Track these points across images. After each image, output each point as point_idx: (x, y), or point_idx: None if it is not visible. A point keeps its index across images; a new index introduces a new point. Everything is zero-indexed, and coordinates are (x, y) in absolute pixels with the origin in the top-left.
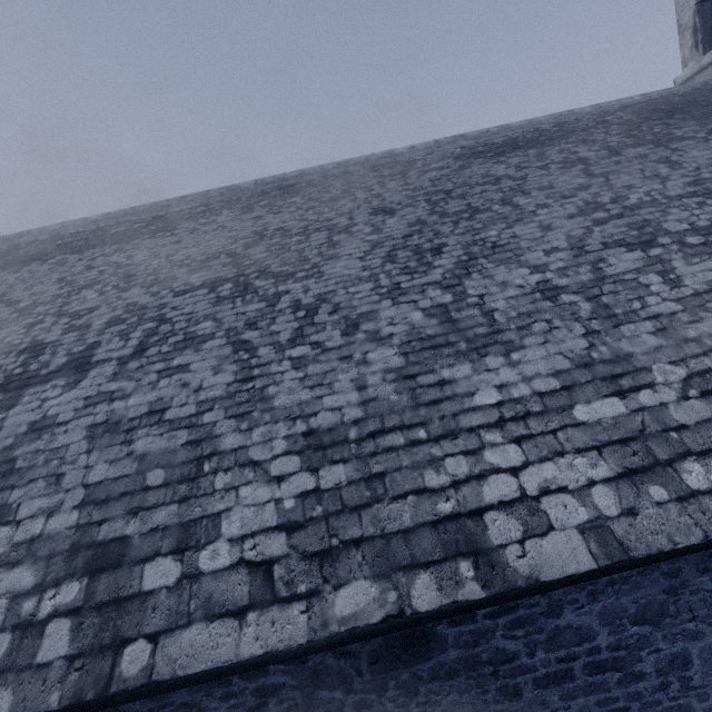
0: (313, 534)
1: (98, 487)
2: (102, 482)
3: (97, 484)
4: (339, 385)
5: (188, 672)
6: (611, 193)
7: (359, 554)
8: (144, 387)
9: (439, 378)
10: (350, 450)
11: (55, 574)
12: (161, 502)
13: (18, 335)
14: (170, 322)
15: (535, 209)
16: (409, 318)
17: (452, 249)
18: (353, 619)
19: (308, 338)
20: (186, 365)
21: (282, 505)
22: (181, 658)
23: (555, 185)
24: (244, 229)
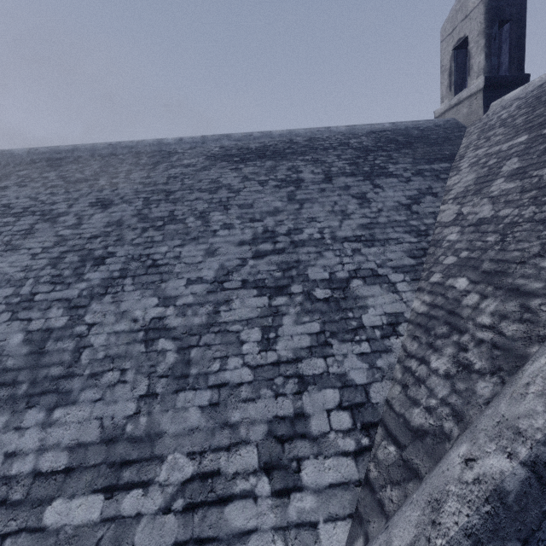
0: None
1: None
2: None
3: None
4: None
5: None
6: (293, 223)
7: None
8: None
9: None
10: None
11: None
12: None
13: None
14: None
15: (218, 229)
16: (7, 341)
17: (114, 261)
18: None
19: None
20: None
21: None
22: None
23: (256, 204)
24: None
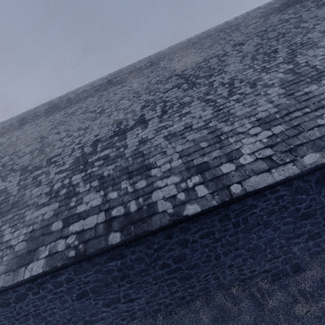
0: (281, 146)
1: (182, 152)
2: (183, 150)
3: (181, 151)
4: (261, 103)
5: (259, 187)
6: None
7: (304, 147)
8: (176, 122)
9: (304, 92)
10: (280, 121)
11: (186, 176)
12: (212, 150)
13: (106, 120)
14: (169, 101)
15: (313, 26)
16: (277, 76)
17: (282, 49)
18: (314, 163)
19: (236, 92)
20: (189, 112)
21: (262, 141)
22: (254, 185)
23: (318, 15)
24: (175, 66)
